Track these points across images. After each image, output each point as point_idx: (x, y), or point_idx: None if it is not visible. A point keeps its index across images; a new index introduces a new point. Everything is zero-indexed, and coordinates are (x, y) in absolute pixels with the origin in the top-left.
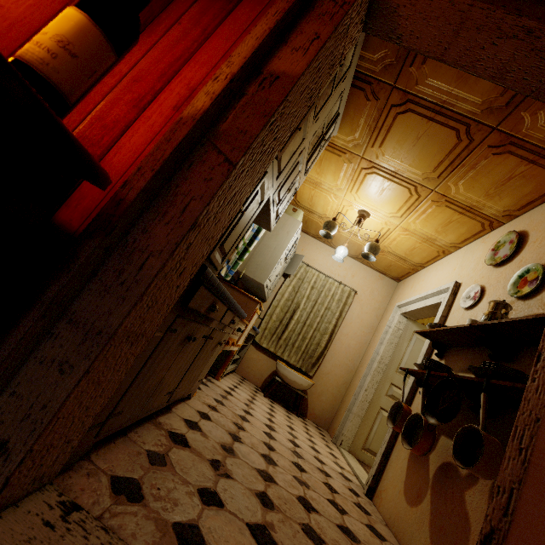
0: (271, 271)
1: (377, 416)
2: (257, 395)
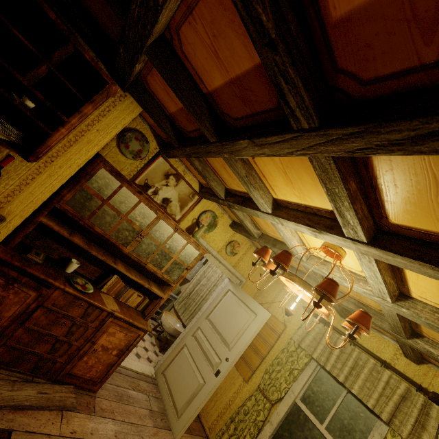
0: None
1: (181, 351)
2: None
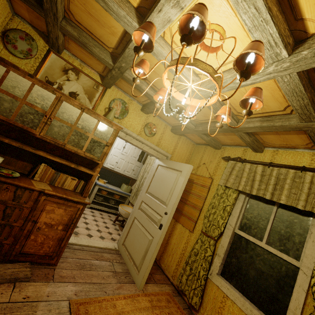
0: (107, 159)
1: (133, 223)
2: (106, 219)
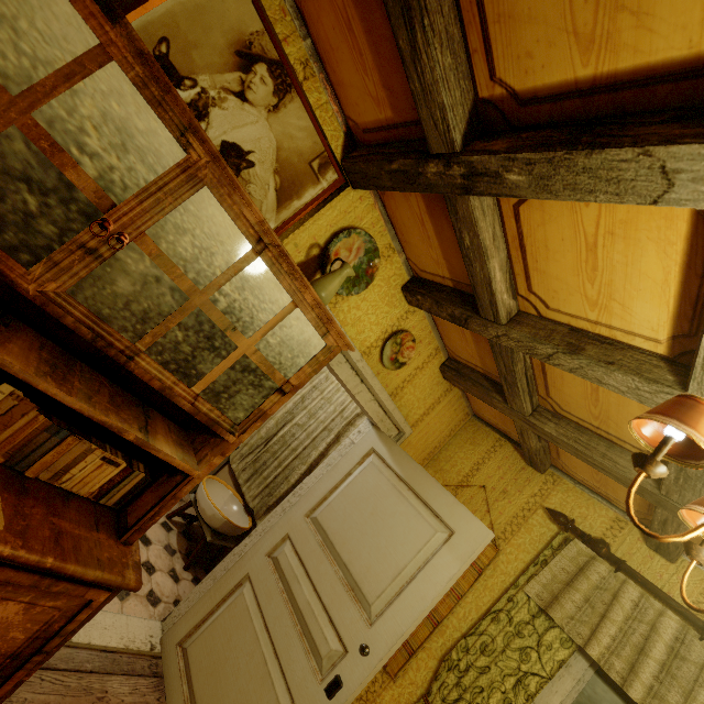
0: None
1: (235, 592)
2: None
